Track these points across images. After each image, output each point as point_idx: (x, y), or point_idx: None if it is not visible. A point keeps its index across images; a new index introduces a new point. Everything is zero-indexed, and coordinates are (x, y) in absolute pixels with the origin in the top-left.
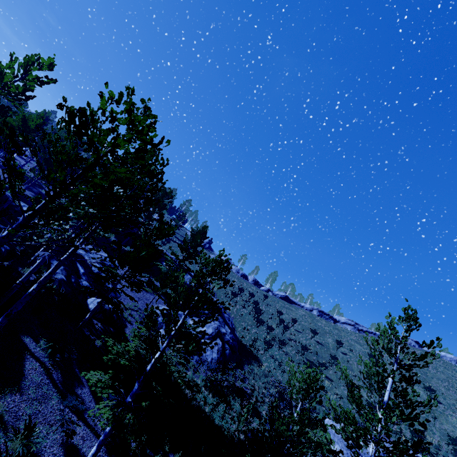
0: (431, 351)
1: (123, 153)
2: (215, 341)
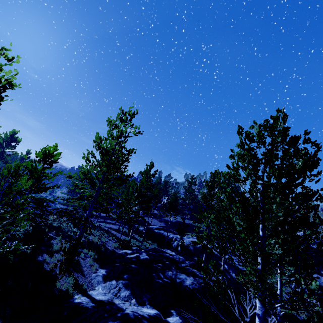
0: None
1: (205, 185)
2: None
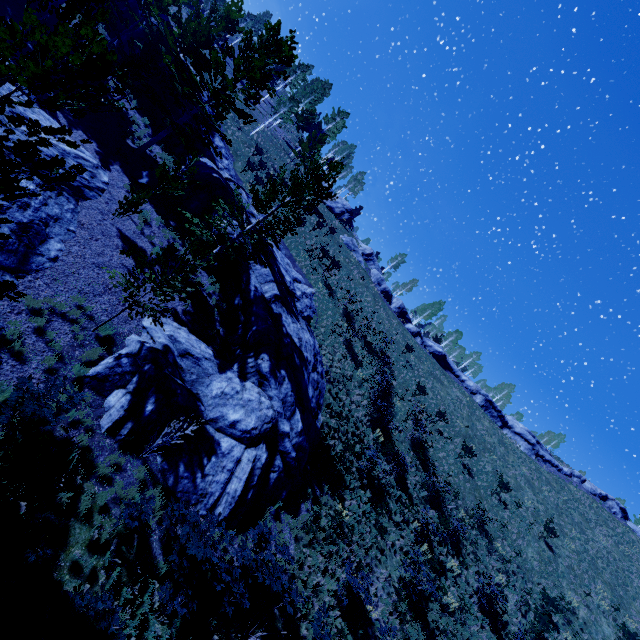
0: None
1: None
2: (252, 449)
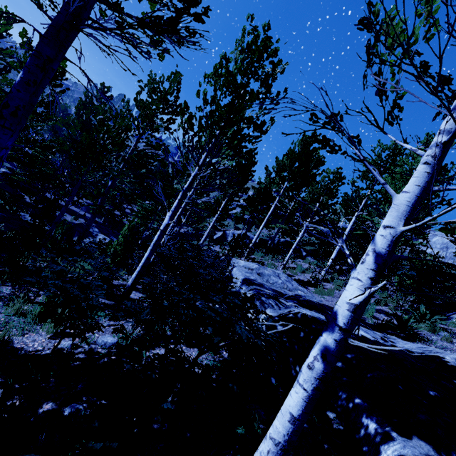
0: None
1: None
2: None
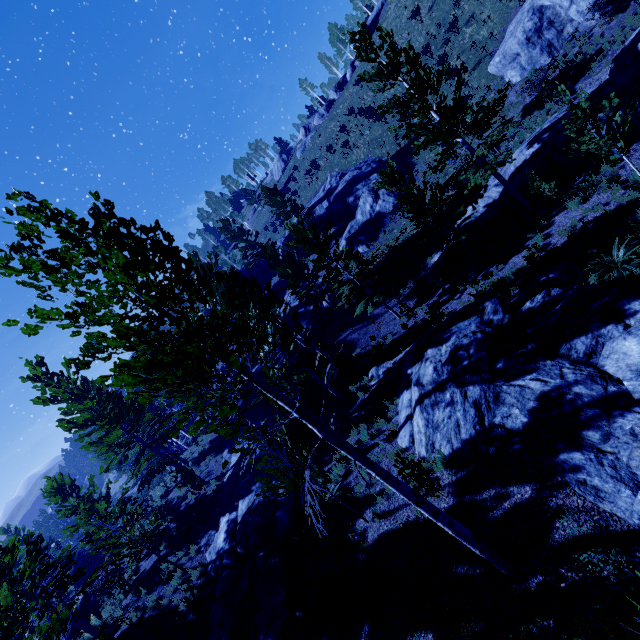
0: (389, 39)
1: None
2: (380, 196)
